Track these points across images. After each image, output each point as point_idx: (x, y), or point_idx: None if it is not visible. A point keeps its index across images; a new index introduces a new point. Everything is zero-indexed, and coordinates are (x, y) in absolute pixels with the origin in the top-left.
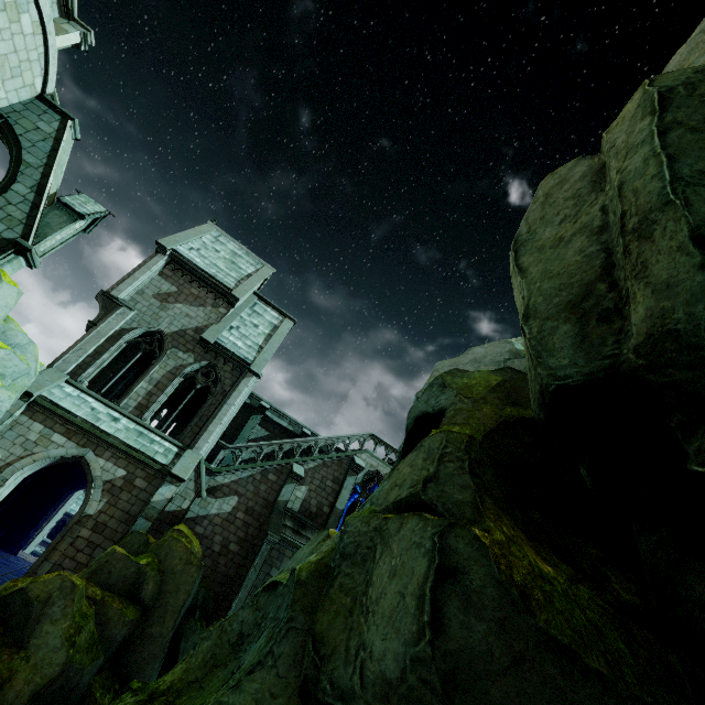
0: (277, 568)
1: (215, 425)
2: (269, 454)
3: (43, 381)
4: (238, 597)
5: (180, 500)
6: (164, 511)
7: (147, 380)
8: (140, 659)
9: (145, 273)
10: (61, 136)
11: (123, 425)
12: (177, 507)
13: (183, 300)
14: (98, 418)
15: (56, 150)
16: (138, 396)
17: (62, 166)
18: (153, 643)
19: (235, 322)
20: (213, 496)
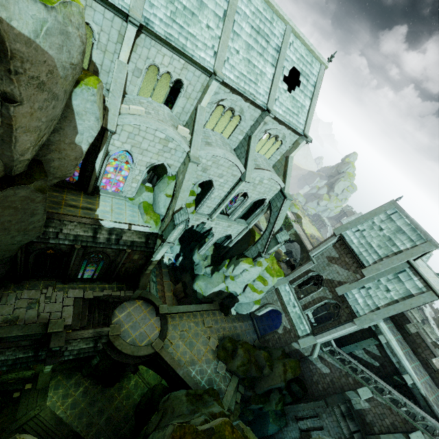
0: (326, 415)
1: (326, 334)
2: (374, 366)
3: (280, 283)
4: (304, 404)
5: (304, 350)
6: (299, 349)
7: (310, 296)
8: (257, 384)
9: (324, 246)
10: (281, 207)
11: (295, 310)
12: (303, 352)
13: (339, 263)
14: (289, 303)
15: (278, 215)
16: (305, 300)
17: (283, 217)
18: (261, 385)
19: (369, 283)
20: (320, 360)
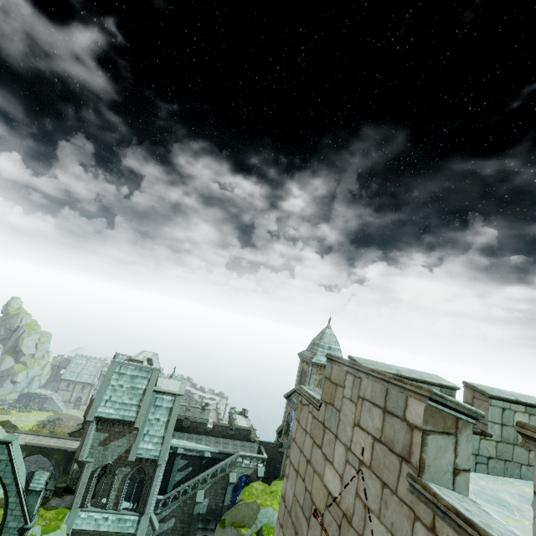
0: None
1: (151, 499)
2: (191, 471)
3: (71, 522)
4: None
5: (147, 535)
6: None
7: (113, 490)
8: None
9: (89, 439)
10: (11, 456)
11: (111, 520)
12: None
13: (113, 438)
14: (99, 524)
15: (14, 467)
16: (112, 499)
17: (21, 462)
18: None
19: (145, 428)
20: (163, 522)
